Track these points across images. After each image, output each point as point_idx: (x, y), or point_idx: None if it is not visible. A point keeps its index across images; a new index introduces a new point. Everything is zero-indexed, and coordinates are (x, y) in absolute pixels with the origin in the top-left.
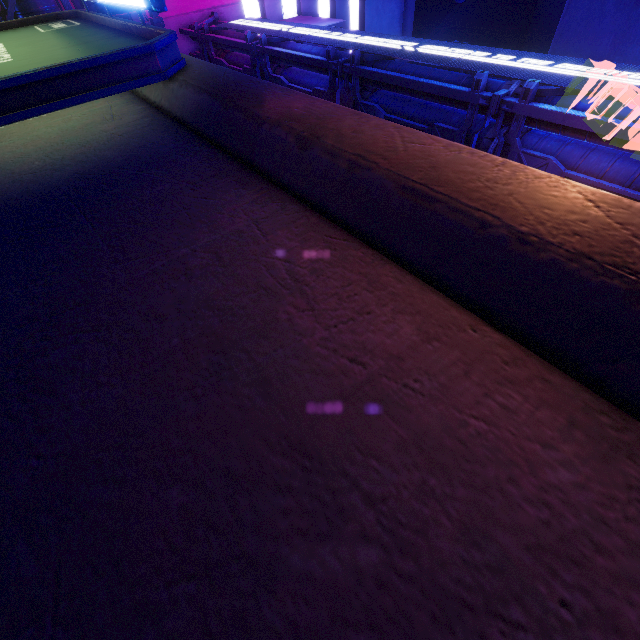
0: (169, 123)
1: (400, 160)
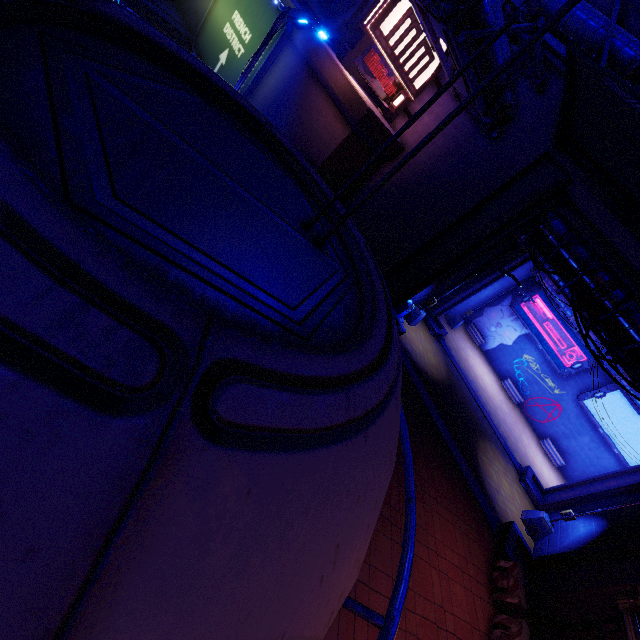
0: (296, 52)
1: (332, 80)
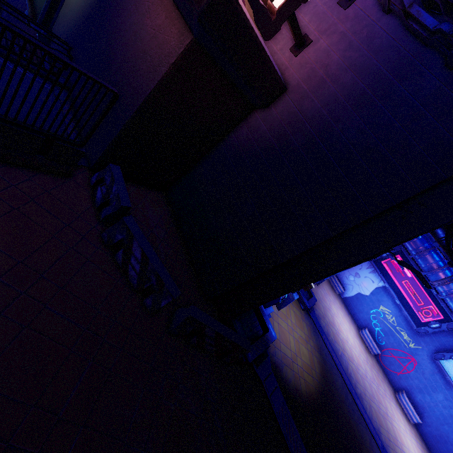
0: None
1: None
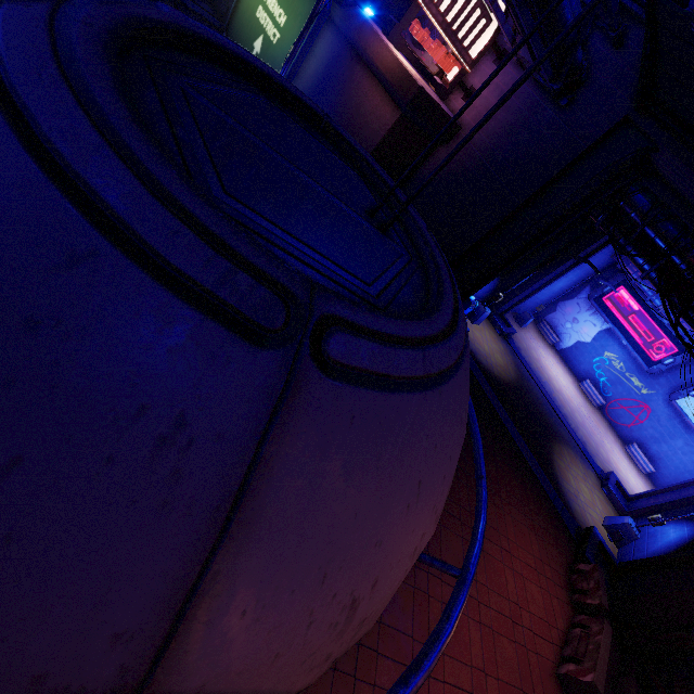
0: (336, 30)
1: (378, 58)
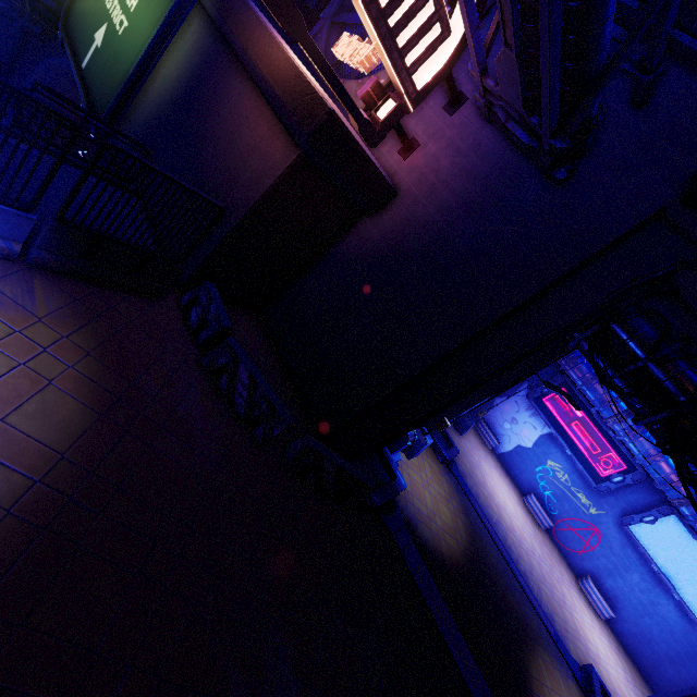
0: (210, 25)
1: (264, 62)
